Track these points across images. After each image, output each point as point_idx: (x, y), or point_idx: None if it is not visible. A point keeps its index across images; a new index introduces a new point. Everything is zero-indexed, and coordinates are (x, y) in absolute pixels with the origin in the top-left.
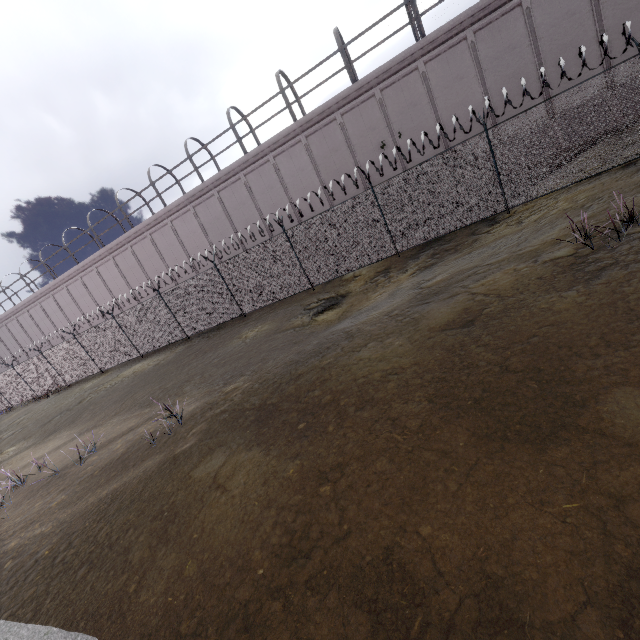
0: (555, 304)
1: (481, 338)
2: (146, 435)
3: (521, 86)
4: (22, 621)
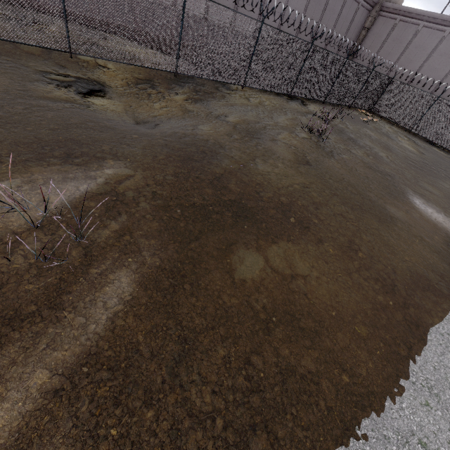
0: (334, 164)
1: (325, 174)
2: None
3: None
4: None
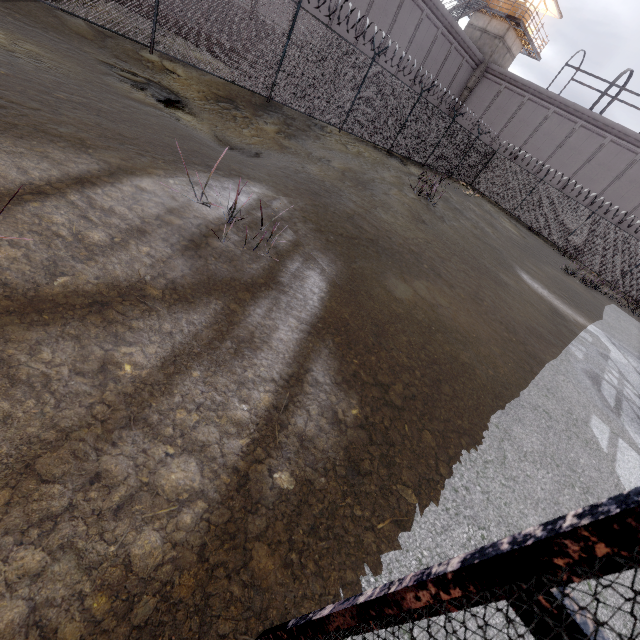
0: (448, 229)
1: (442, 236)
2: (180, 229)
3: (322, 7)
4: (468, 448)
